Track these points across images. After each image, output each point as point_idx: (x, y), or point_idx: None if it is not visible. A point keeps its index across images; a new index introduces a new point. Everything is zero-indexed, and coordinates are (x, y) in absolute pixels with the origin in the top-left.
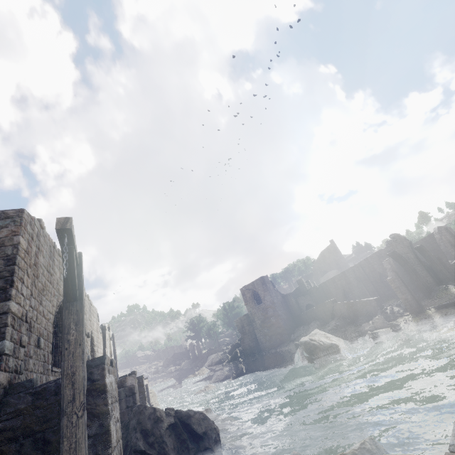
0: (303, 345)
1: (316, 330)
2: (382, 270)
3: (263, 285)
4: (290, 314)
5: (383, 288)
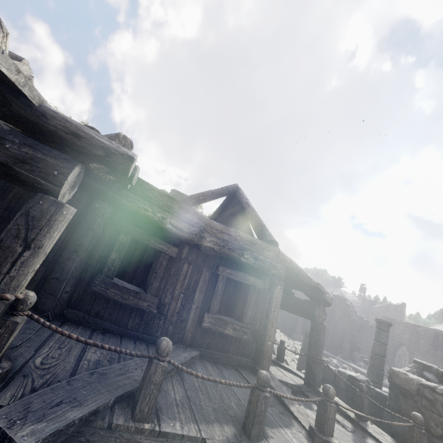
0: None
1: None
2: None
3: None
4: None
5: None
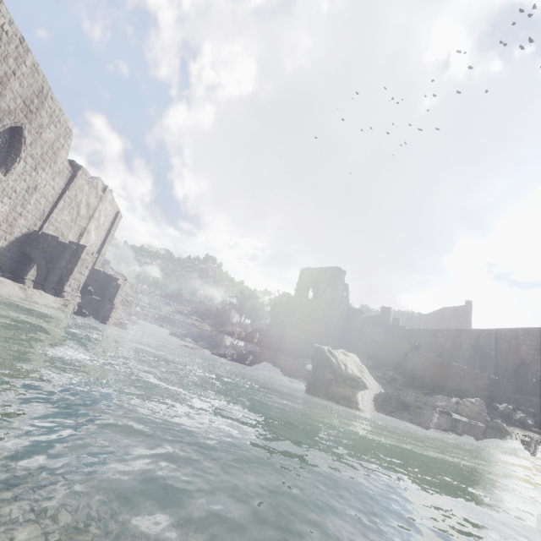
0: (311, 351)
1: (354, 355)
2: (531, 359)
3: (331, 278)
4: (343, 335)
5: (510, 384)
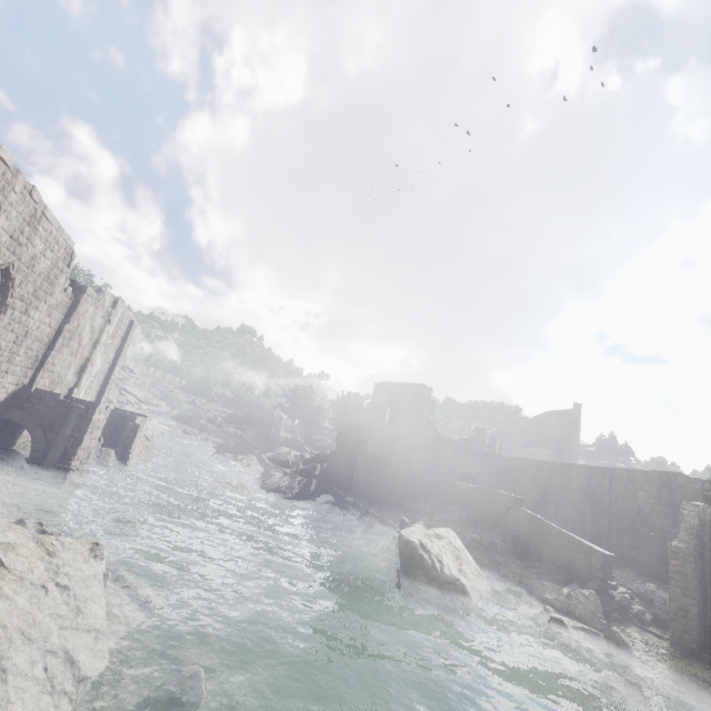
0: (400, 544)
1: (448, 531)
2: (649, 508)
3: (415, 398)
4: (429, 469)
5: (626, 538)
